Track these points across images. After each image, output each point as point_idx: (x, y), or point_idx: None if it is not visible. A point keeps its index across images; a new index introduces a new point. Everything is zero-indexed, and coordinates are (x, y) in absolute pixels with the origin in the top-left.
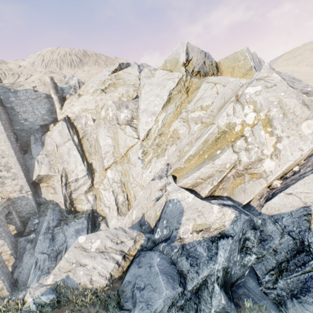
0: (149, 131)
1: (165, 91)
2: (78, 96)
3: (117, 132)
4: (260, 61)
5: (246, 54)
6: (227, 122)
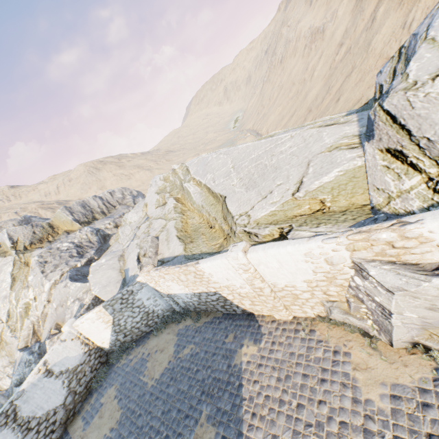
0: (9, 311)
1: (7, 275)
2: None
3: None
4: (87, 202)
5: (63, 213)
6: (23, 303)
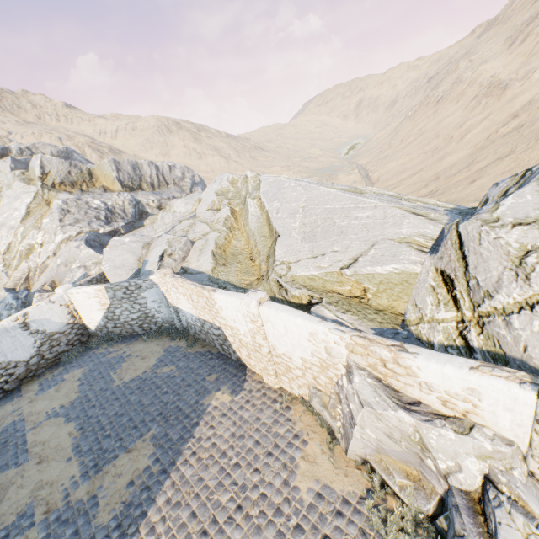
0: (11, 245)
1: (23, 205)
2: None
3: None
4: (140, 165)
5: (109, 166)
6: (28, 244)
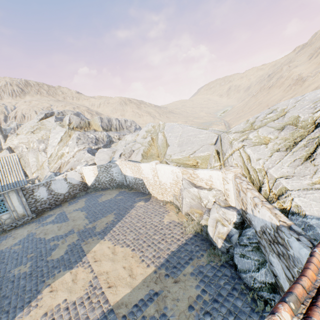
0: (52, 154)
1: (59, 136)
2: (17, 135)
3: (38, 155)
4: (111, 120)
5: (97, 120)
6: (62, 152)
